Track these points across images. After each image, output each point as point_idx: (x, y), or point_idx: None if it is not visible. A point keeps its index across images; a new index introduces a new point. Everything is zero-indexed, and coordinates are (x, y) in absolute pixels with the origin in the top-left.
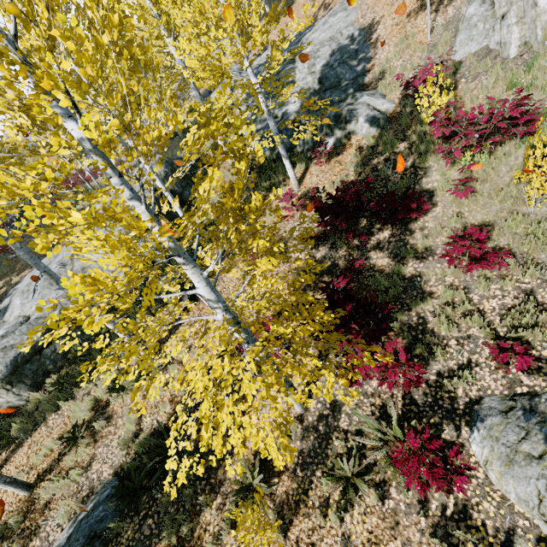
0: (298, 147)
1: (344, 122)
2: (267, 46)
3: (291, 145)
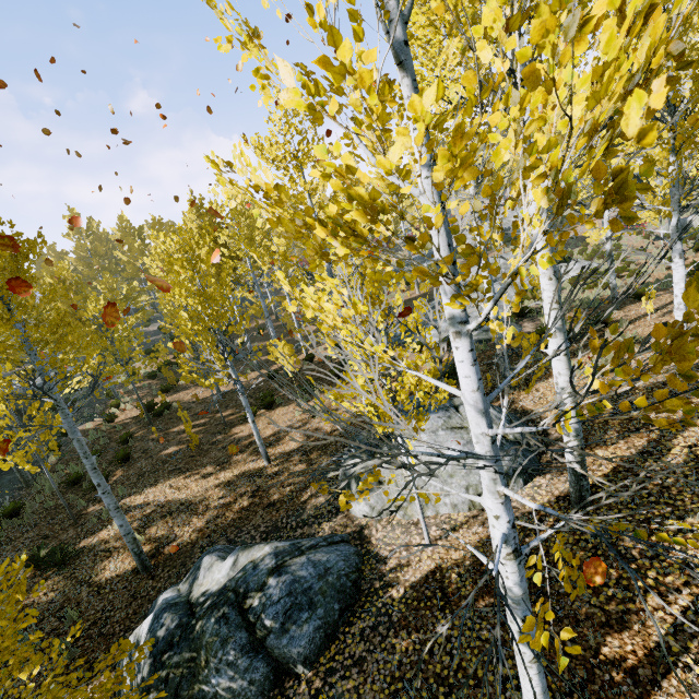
0: None
1: None
2: None
3: None
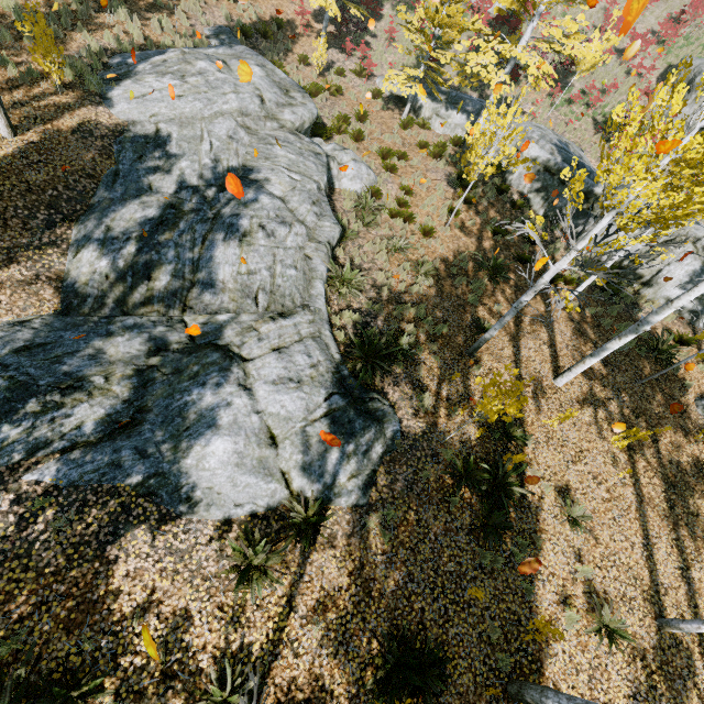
0: None
1: None
2: None
3: None
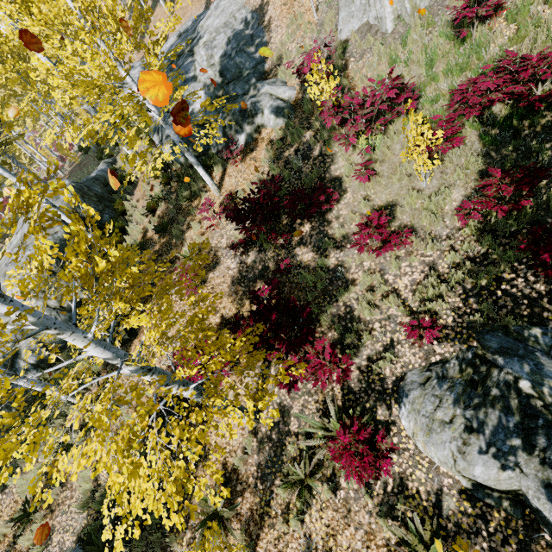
0: (212, 148)
1: (251, 116)
2: (168, 36)
3: (204, 147)
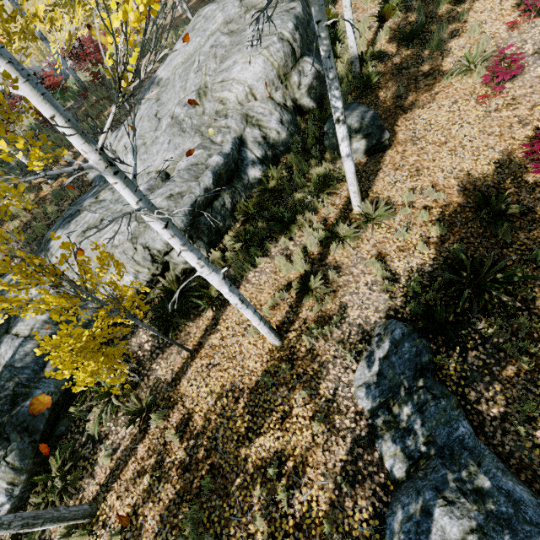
0: None
1: None
2: None
3: None
